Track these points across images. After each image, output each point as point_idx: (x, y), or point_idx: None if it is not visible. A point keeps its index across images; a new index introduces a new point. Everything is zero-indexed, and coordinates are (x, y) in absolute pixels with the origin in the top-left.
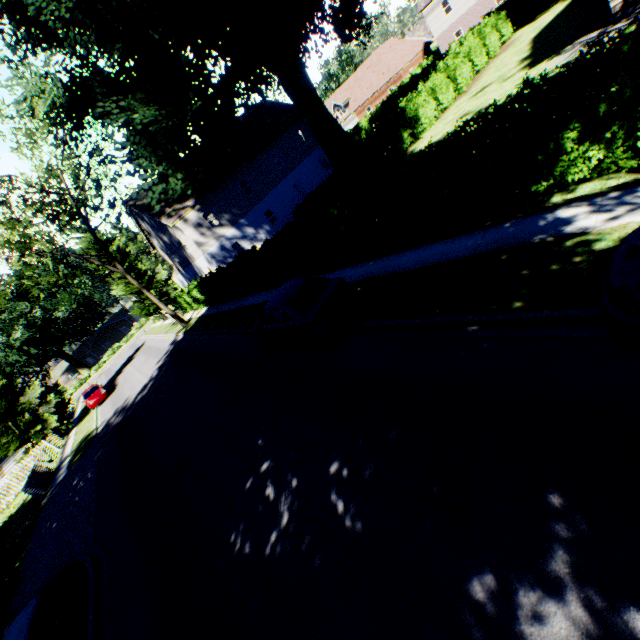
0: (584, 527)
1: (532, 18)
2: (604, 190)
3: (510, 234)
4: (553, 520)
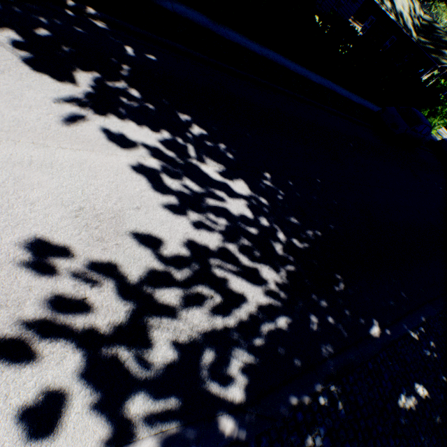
0: None
1: None
2: None
3: None
4: None
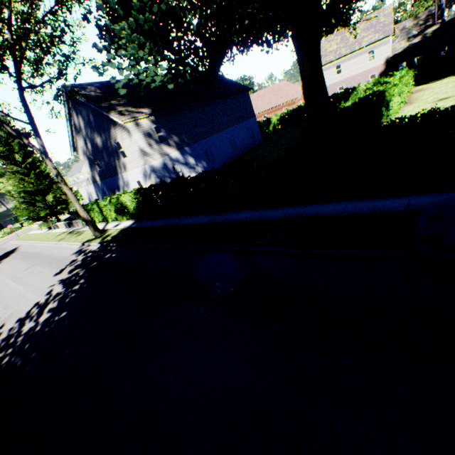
0: None
1: (421, 84)
2: None
3: None
4: None
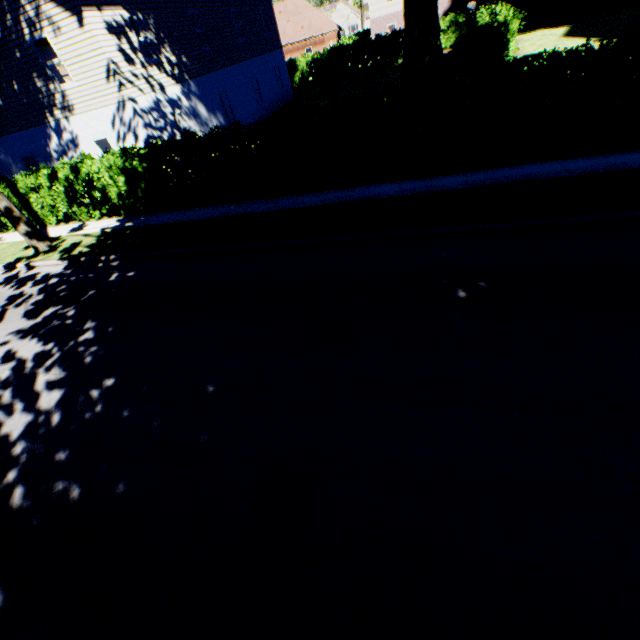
0: None
1: None
2: None
3: None
4: None
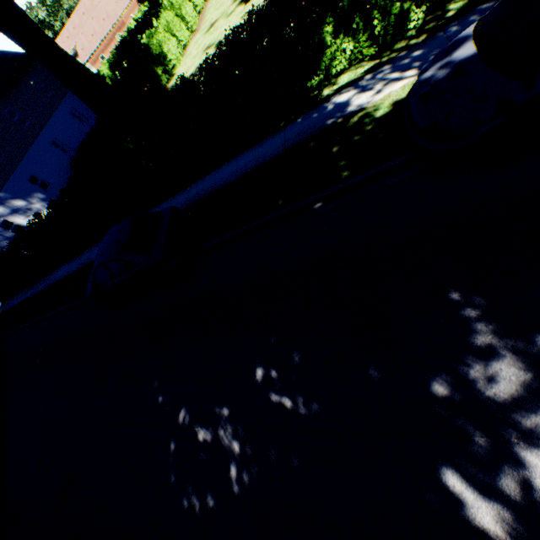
0: (483, 302)
1: None
2: (360, 76)
3: (306, 126)
4: (461, 309)
